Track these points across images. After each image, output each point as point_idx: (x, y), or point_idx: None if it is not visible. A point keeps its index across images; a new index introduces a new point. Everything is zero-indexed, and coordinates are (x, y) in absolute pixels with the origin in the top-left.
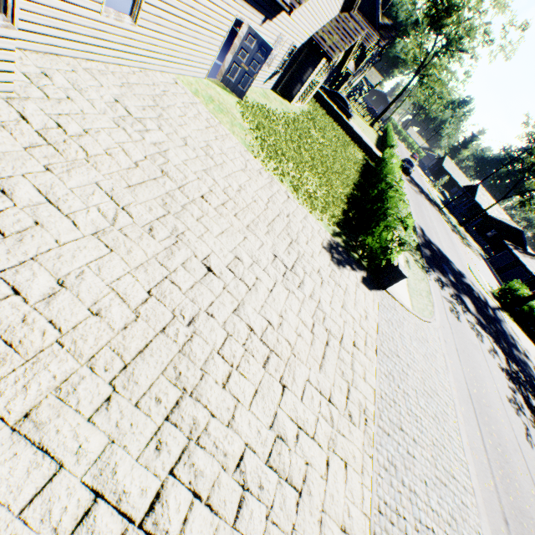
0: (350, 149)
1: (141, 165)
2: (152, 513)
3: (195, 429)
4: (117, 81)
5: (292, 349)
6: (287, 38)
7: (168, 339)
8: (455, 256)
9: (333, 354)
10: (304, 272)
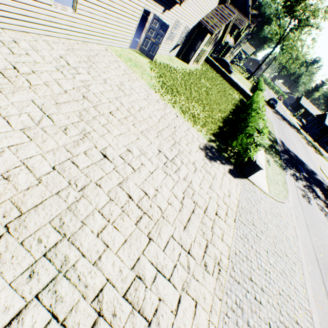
0: (230, 91)
1: (69, 92)
2: (10, 327)
3: (66, 264)
4: (65, 47)
5: (163, 213)
6: (182, 22)
7: (60, 199)
8: (308, 160)
9: (197, 219)
10: (182, 163)
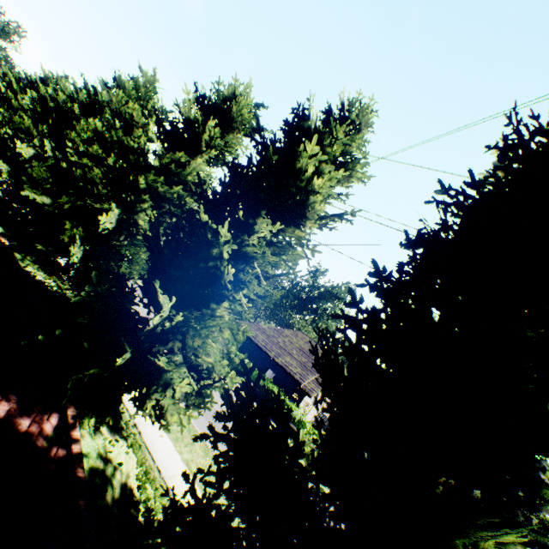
0: None
1: None
2: None
3: None
4: None
5: None
6: None
7: None
8: None
9: None
10: None
